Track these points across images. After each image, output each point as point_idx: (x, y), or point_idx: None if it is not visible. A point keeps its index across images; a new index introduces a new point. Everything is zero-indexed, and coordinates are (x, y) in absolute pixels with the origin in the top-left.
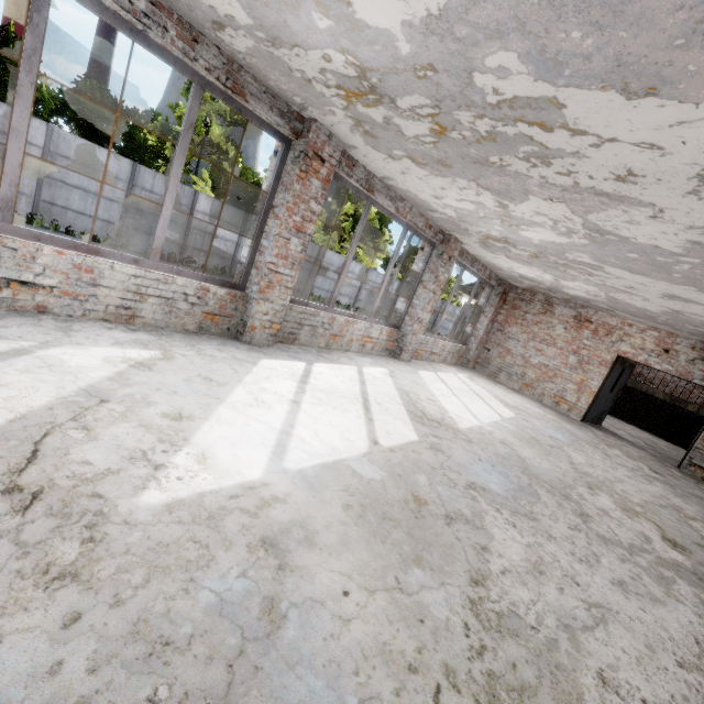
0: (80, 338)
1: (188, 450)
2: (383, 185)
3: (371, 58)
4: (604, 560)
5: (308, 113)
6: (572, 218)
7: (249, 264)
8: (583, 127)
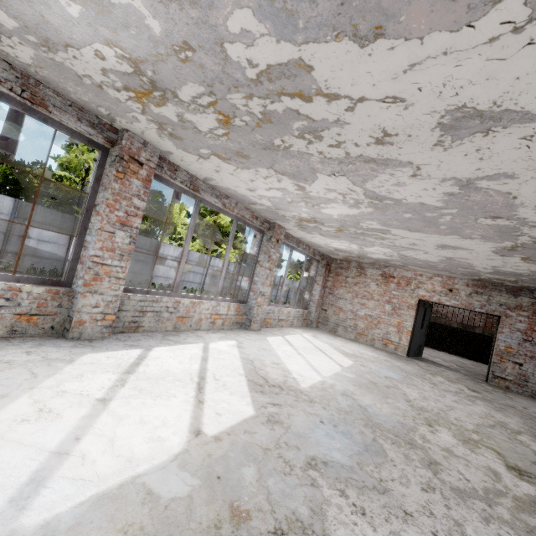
0: None
1: None
2: (207, 185)
3: (134, 47)
4: (469, 529)
5: (119, 124)
6: (355, 189)
7: (73, 260)
8: (334, 89)
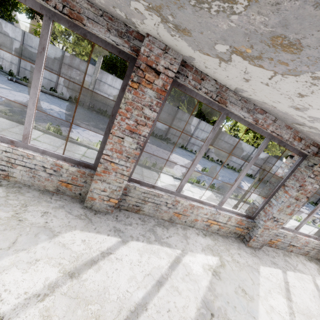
0: None
1: None
2: (238, 97)
3: None
4: None
5: (140, 29)
6: None
7: (99, 152)
8: None
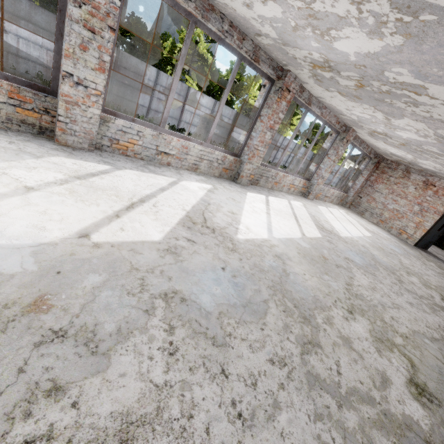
0: (186, 177)
1: (242, 225)
2: (316, 100)
3: (334, 58)
4: (405, 295)
5: (287, 67)
6: (428, 130)
7: (244, 144)
8: (436, 97)
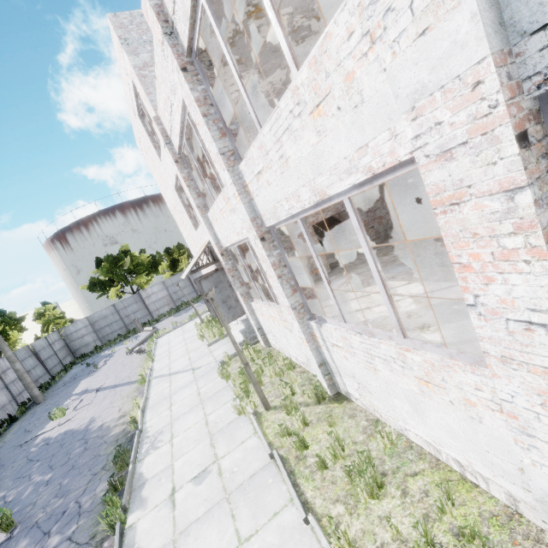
0: None
1: None
2: None
3: None
4: None
5: None
6: None
7: None
8: None
